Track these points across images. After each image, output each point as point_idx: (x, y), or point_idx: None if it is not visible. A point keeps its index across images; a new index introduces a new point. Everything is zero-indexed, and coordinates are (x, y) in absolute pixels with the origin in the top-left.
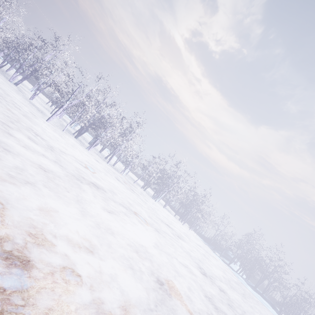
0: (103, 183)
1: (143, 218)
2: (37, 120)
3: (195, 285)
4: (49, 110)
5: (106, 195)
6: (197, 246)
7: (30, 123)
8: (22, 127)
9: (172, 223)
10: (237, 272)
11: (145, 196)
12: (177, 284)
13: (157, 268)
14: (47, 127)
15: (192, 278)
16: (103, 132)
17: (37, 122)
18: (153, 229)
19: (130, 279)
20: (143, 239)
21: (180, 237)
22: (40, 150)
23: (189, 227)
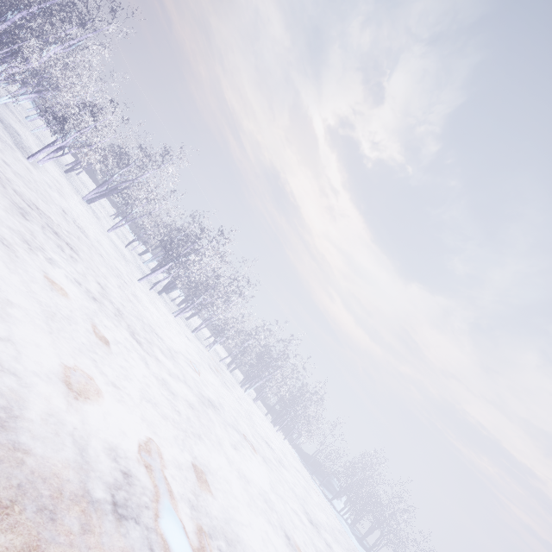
0: (211, 392)
1: (251, 443)
2: (136, 290)
3: (307, 539)
4: (119, 236)
5: (221, 415)
6: (296, 474)
7: (142, 309)
8: (148, 330)
9: (268, 434)
10: (341, 513)
11: (235, 386)
12: (297, 538)
13: (281, 520)
14: (145, 298)
15: (303, 530)
16: (202, 295)
17: (139, 296)
18: (262, 459)
19: (274, 535)
20: (262, 481)
21: (281, 462)
22: (172, 367)
23: (282, 432)
